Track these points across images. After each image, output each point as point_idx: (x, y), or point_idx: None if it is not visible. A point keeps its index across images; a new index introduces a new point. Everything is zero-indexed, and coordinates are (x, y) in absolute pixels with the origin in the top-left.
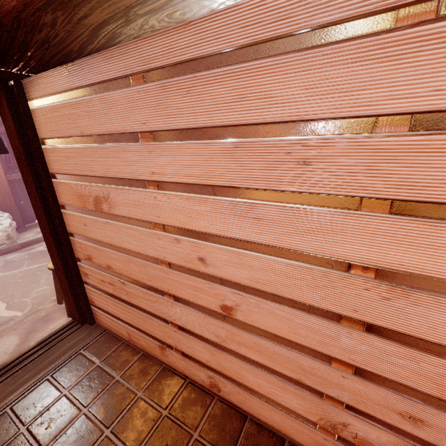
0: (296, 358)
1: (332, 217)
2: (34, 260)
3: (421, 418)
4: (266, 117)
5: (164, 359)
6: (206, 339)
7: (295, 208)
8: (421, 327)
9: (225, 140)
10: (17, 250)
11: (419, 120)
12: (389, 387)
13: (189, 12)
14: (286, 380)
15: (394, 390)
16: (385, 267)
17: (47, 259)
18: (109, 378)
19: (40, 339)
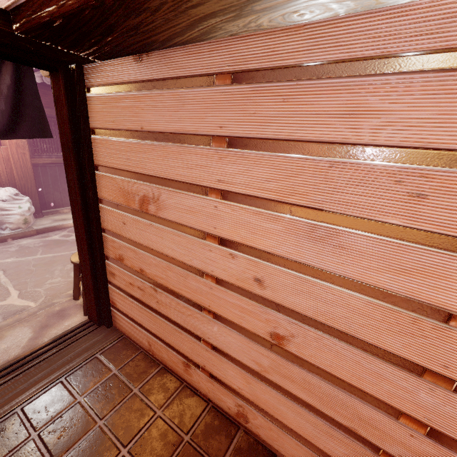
0: (354, 405)
1: (441, 260)
2: (49, 249)
3: None
4: (379, 139)
5: (187, 377)
6: (243, 365)
7: (392, 243)
8: None
9: (319, 157)
10: (31, 236)
11: None
12: None
13: (311, 14)
14: (335, 426)
15: None
16: None
17: (62, 249)
18: (126, 390)
19: (55, 336)
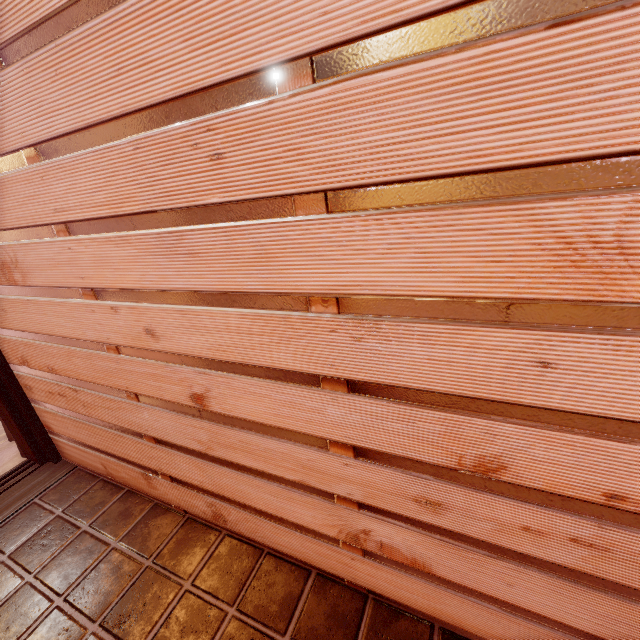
0: (291, 451)
1: (269, 233)
2: None
3: (438, 500)
4: (155, 94)
5: (154, 492)
6: (190, 450)
7: (226, 229)
8: (403, 370)
9: (121, 140)
10: None
11: (319, 64)
12: (395, 466)
13: None
14: (290, 486)
15: (401, 469)
16: (343, 293)
17: None
18: (72, 530)
19: None
